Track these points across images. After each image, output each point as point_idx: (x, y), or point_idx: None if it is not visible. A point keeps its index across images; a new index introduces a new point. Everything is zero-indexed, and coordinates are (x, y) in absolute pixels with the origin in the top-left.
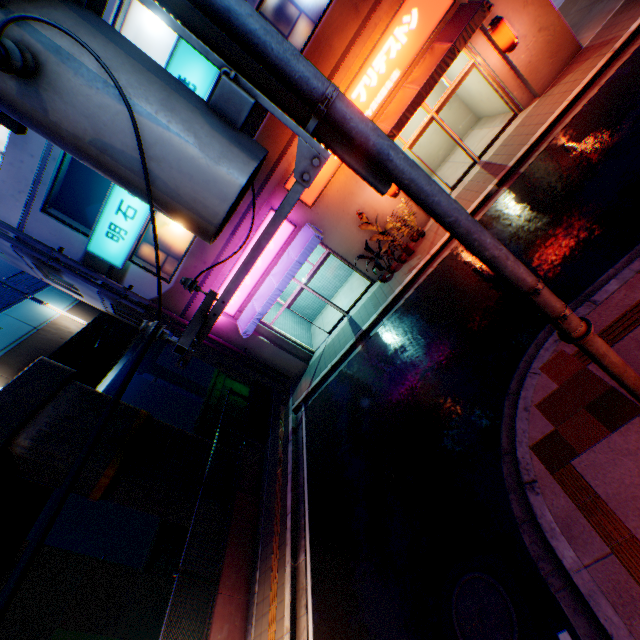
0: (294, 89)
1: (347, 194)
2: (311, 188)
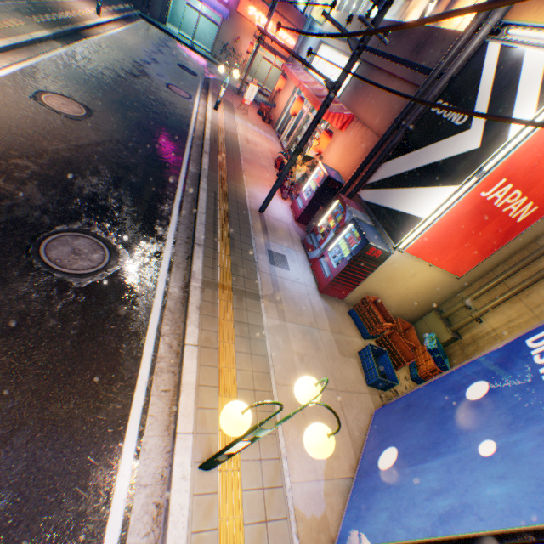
0: (275, 3)
1: (244, 32)
2: (244, 12)
